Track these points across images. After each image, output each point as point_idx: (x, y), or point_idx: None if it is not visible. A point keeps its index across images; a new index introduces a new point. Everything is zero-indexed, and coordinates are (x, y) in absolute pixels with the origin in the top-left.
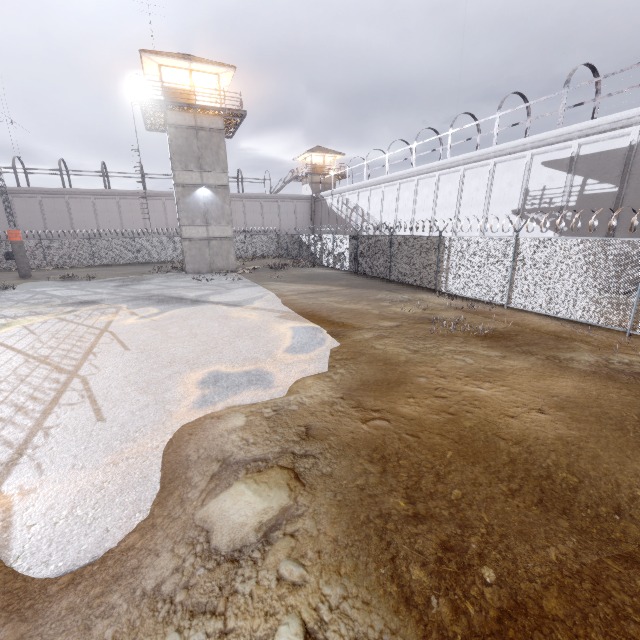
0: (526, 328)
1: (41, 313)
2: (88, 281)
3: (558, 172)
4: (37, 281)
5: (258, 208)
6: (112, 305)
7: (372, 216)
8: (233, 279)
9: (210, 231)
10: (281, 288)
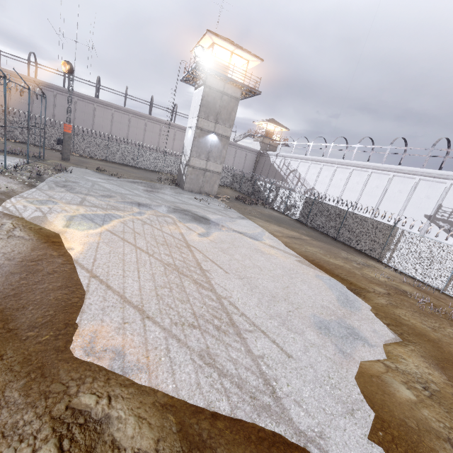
0: None
1: (120, 209)
2: (118, 178)
3: None
4: (78, 167)
5: None
6: (164, 213)
7: (307, 181)
8: (224, 206)
9: (208, 165)
10: (267, 226)
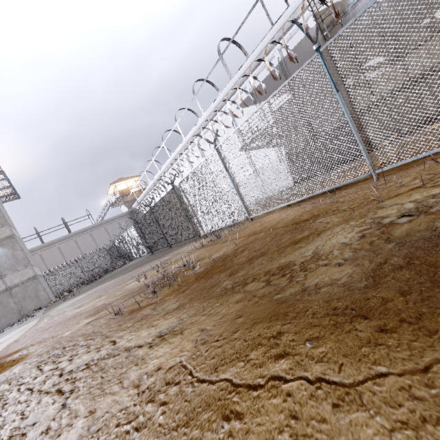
0: (261, 233)
1: None
2: None
3: (250, 107)
4: None
5: (89, 238)
6: None
7: None
8: (25, 320)
9: (7, 281)
10: (55, 310)
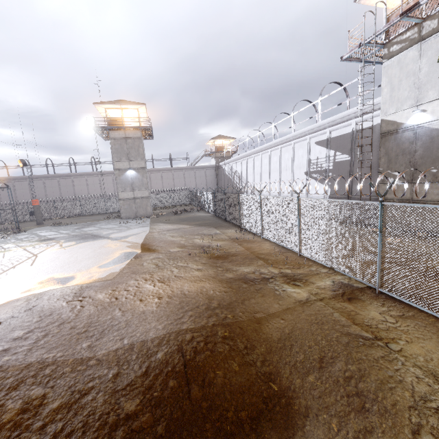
0: (249, 251)
1: (20, 246)
2: (66, 226)
3: (322, 148)
4: (42, 227)
5: (182, 175)
6: (58, 240)
7: (243, 177)
8: (140, 222)
9: (135, 194)
10: (158, 227)
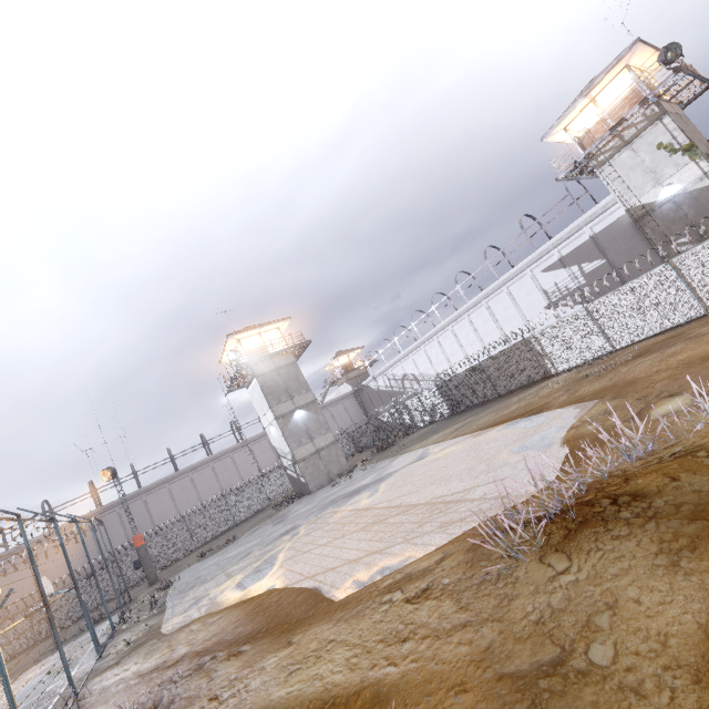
0: (647, 346)
1: (272, 549)
2: (233, 543)
3: (557, 271)
4: (178, 573)
5: None
6: (317, 517)
7: (425, 374)
8: (368, 467)
9: (316, 444)
10: (426, 443)
